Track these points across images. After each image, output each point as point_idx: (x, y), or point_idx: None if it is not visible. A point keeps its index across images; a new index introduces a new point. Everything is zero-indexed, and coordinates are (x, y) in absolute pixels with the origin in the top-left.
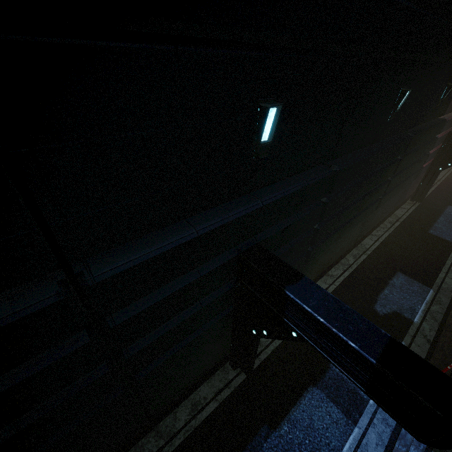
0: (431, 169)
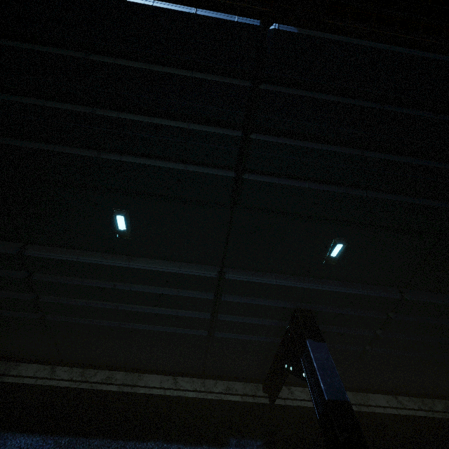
0: None
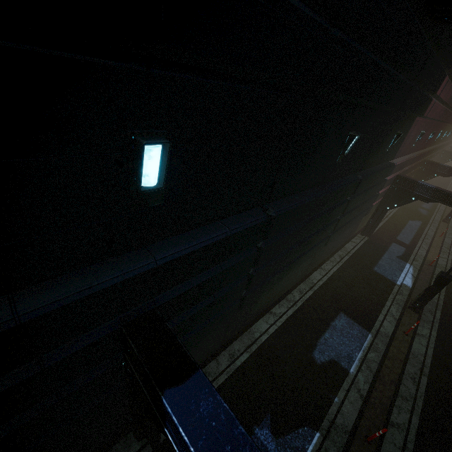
0: (380, 207)
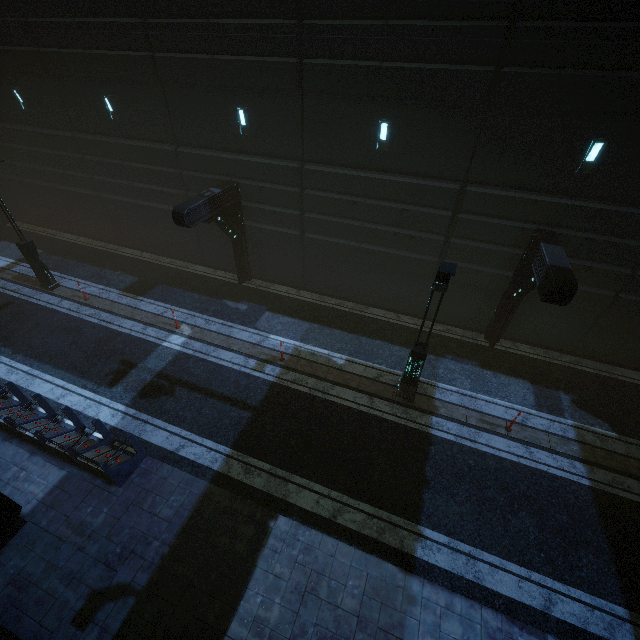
0: None
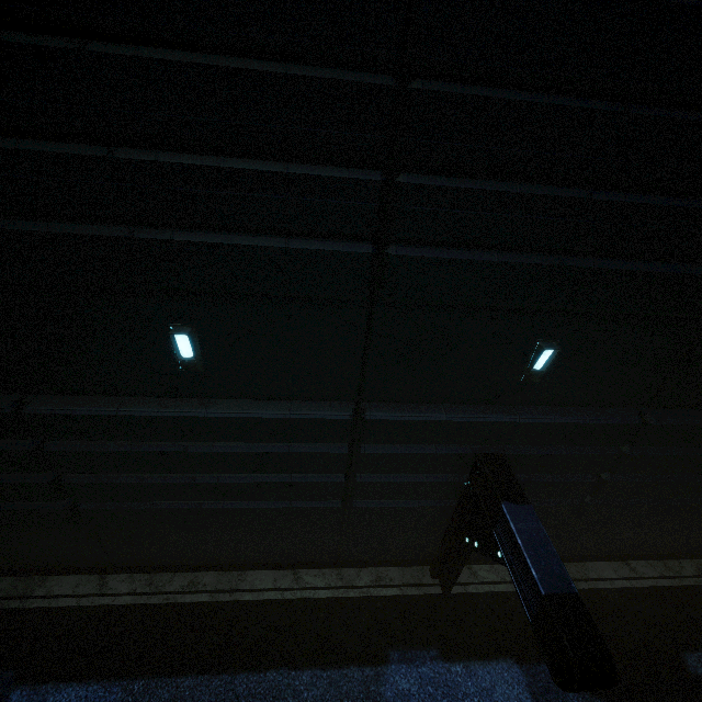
0: None
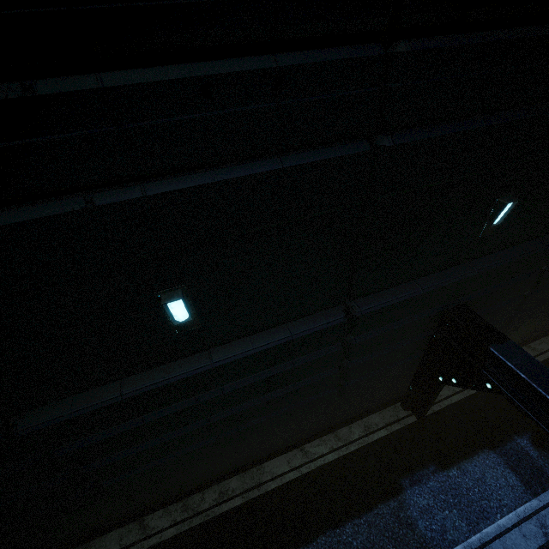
0: None
